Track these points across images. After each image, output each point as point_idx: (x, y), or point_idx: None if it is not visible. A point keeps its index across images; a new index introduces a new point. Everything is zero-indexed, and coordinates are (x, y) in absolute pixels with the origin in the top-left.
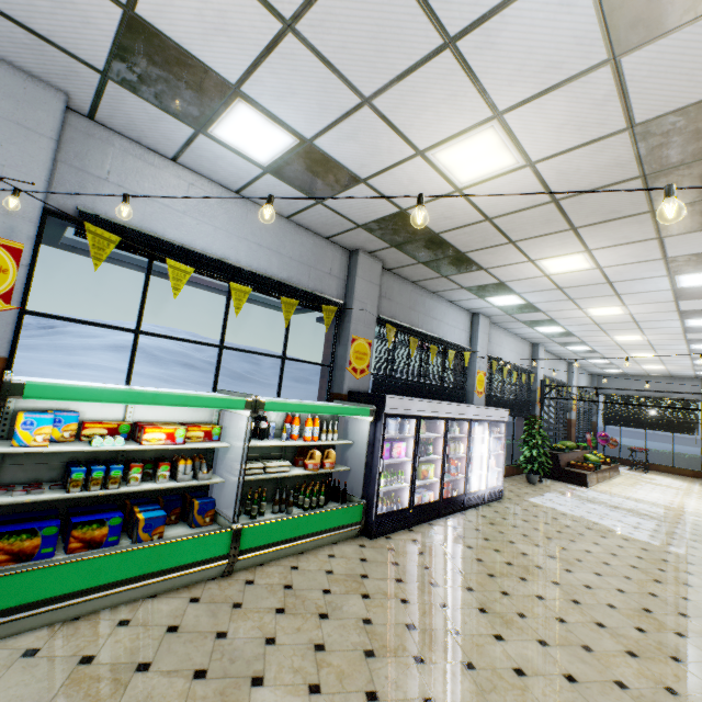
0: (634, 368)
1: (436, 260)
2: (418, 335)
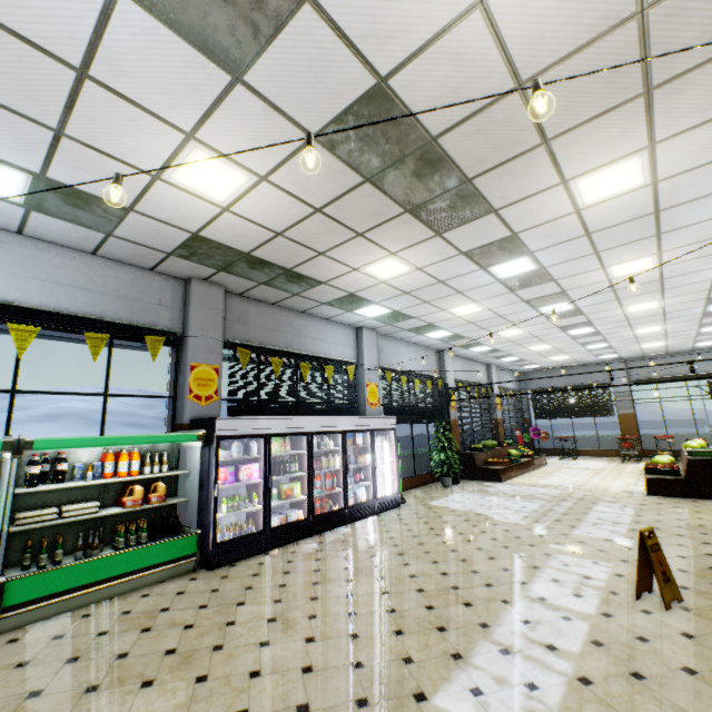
0: (546, 361)
1: (272, 279)
2: (289, 355)
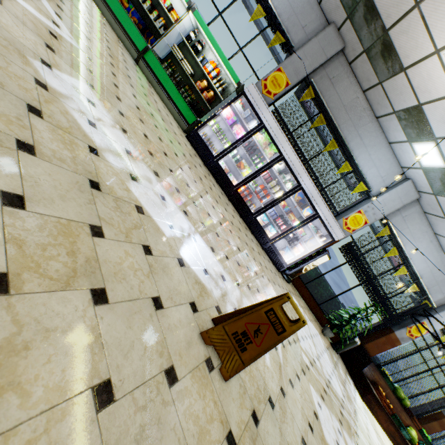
0: None
1: (372, 46)
2: (335, 133)
